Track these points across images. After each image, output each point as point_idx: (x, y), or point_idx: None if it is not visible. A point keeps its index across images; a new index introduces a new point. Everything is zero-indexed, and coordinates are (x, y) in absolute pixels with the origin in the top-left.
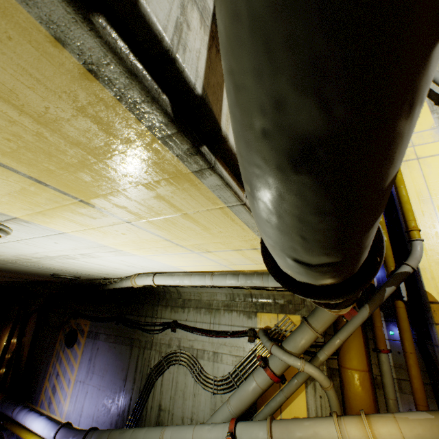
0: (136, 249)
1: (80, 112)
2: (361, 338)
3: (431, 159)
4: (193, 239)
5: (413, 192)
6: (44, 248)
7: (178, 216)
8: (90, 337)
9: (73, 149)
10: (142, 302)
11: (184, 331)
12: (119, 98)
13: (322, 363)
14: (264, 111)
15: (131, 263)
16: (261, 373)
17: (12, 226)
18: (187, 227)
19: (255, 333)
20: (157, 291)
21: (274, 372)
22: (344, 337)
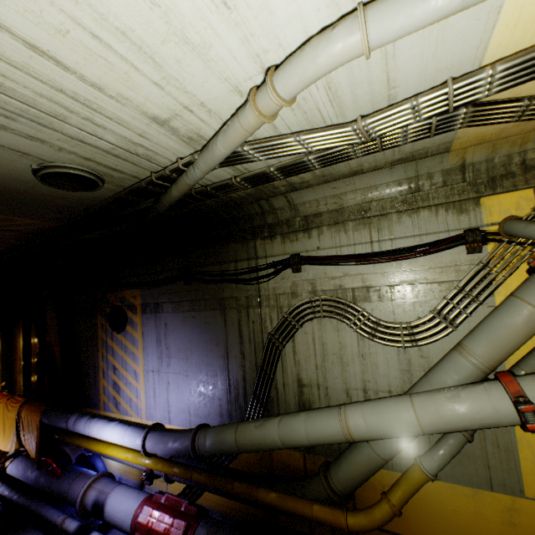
0: None
1: None
2: None
3: None
4: None
5: None
6: None
7: None
8: (148, 312)
9: None
10: (222, 241)
11: (319, 267)
12: None
13: None
14: None
15: None
16: None
17: None
18: None
19: (485, 233)
20: (247, 217)
21: None
22: None
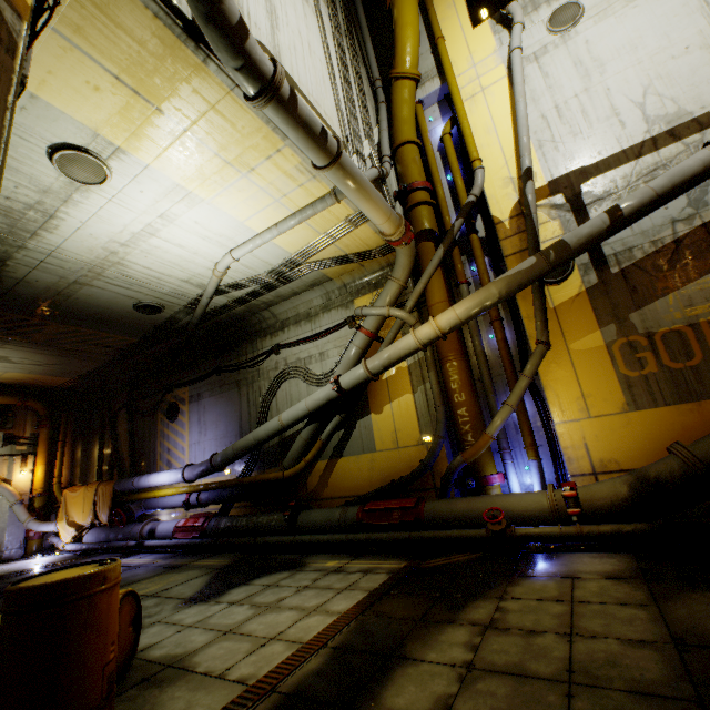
0: (201, 184)
1: (154, 36)
2: (442, 277)
3: (494, 87)
4: (232, 148)
5: (480, 127)
6: (132, 211)
7: (211, 112)
8: (193, 401)
9: (152, 59)
10: (239, 344)
11: (289, 349)
12: (165, 25)
13: (410, 310)
14: (196, 11)
15: (205, 229)
16: (358, 336)
17: (113, 166)
18: (222, 127)
19: (354, 317)
20: (252, 326)
21: (368, 330)
22: (425, 280)
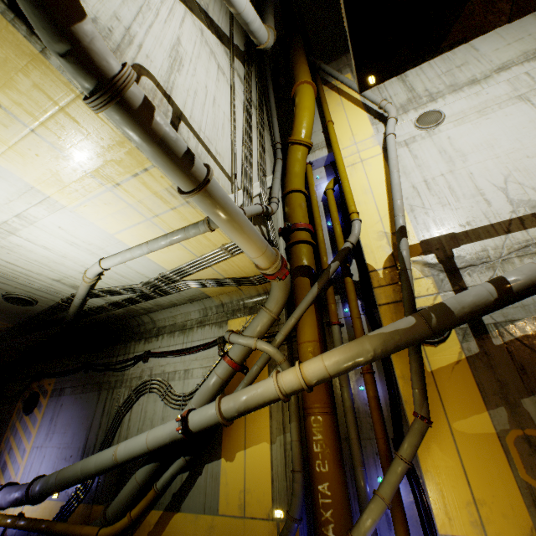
0: (60, 190)
1: None
2: (314, 314)
3: (371, 160)
4: (92, 158)
5: (359, 187)
6: None
7: (61, 114)
8: (54, 396)
9: None
10: (115, 342)
11: (157, 359)
12: None
13: (279, 344)
14: None
15: (71, 235)
16: (221, 364)
17: None
18: (76, 133)
19: (224, 338)
20: (131, 327)
21: (232, 359)
22: (298, 315)
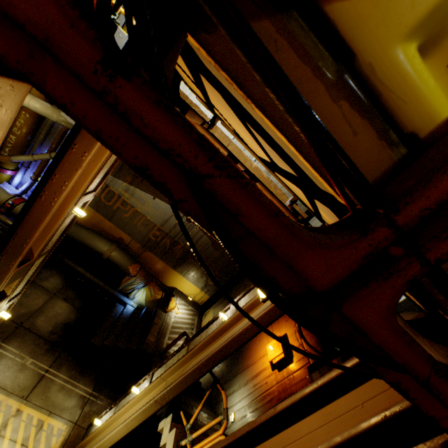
0: None
1: None
2: None
3: None
4: None
5: None
6: None
7: None
8: None
9: None
10: None
11: None
12: None
13: None
14: None
15: None
16: None
17: None
18: None
19: None
20: None
21: None
22: None
